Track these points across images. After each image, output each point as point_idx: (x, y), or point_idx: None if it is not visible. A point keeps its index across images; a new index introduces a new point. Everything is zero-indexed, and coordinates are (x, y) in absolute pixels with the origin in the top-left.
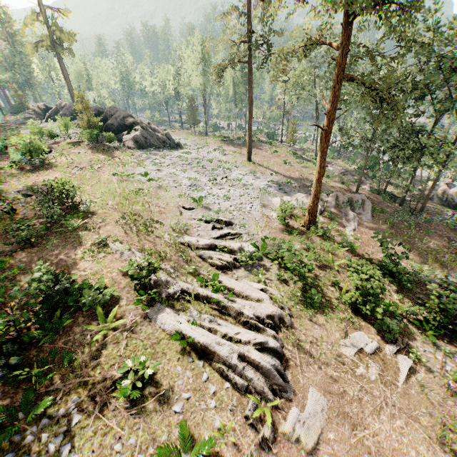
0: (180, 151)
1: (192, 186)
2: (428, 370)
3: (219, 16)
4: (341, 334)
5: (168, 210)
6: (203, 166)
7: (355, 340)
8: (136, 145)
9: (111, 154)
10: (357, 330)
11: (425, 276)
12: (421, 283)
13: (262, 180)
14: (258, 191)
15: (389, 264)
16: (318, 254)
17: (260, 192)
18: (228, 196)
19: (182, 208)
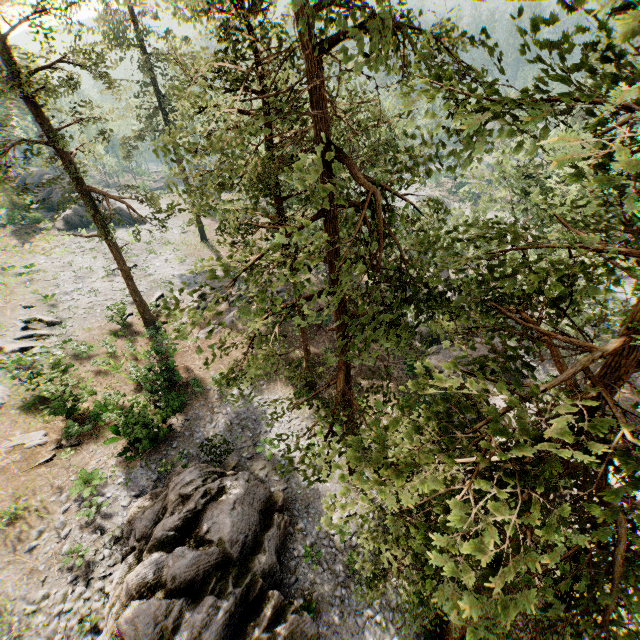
0: (132, 228)
1: (73, 278)
2: (68, 466)
3: (104, 90)
4: (24, 431)
5: (2, 308)
6: (130, 250)
7: (28, 437)
8: (67, 226)
9: (30, 239)
10: (45, 430)
11: (196, 386)
12: (203, 393)
13: (183, 268)
14: (155, 283)
15: (144, 372)
16: (118, 359)
17: (156, 285)
18: (98, 291)
19: (21, 307)
